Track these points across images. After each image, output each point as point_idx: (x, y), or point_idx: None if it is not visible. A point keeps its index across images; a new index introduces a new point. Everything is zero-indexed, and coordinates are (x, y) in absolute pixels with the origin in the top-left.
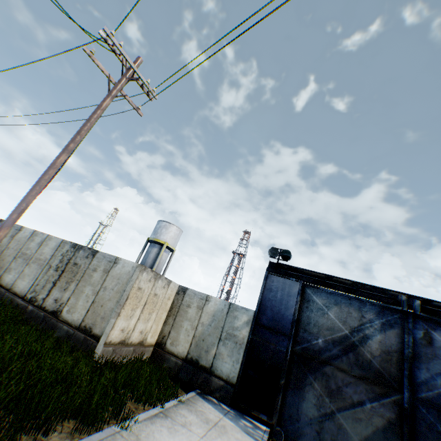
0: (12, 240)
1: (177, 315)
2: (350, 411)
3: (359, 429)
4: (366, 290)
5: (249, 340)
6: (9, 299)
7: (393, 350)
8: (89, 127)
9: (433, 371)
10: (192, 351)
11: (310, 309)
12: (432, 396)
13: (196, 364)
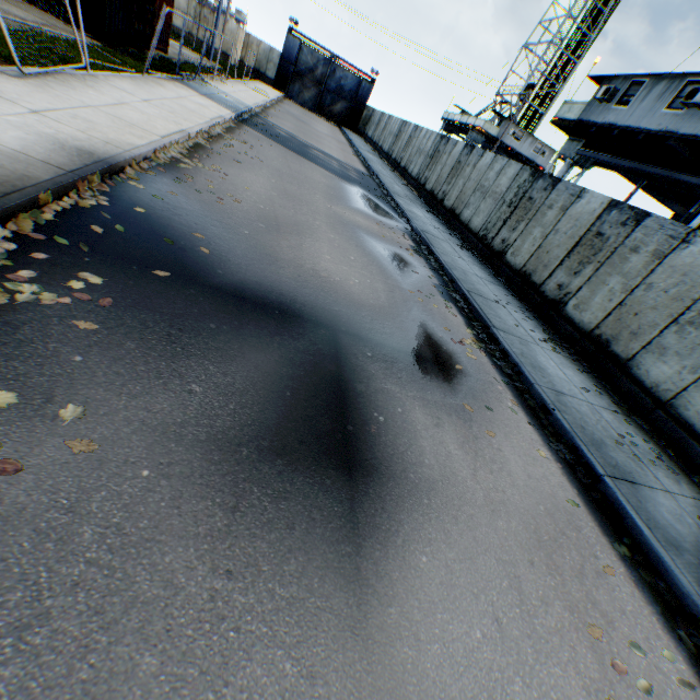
0: None
1: (247, 49)
2: (308, 91)
3: (309, 96)
4: (323, 50)
5: (279, 65)
6: (176, 32)
7: (324, 75)
8: None
9: (332, 82)
10: (257, 67)
11: (302, 55)
12: (329, 89)
13: (259, 73)
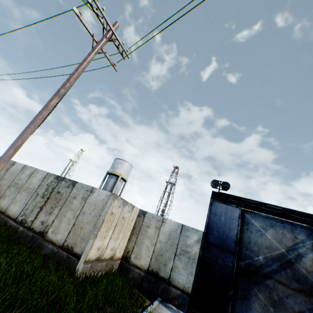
0: (6, 173)
1: (139, 233)
2: None
3: None
4: (294, 215)
5: (200, 255)
6: (4, 221)
7: None
8: (77, 76)
9: None
10: (152, 264)
11: (249, 230)
12: None
13: (156, 275)
